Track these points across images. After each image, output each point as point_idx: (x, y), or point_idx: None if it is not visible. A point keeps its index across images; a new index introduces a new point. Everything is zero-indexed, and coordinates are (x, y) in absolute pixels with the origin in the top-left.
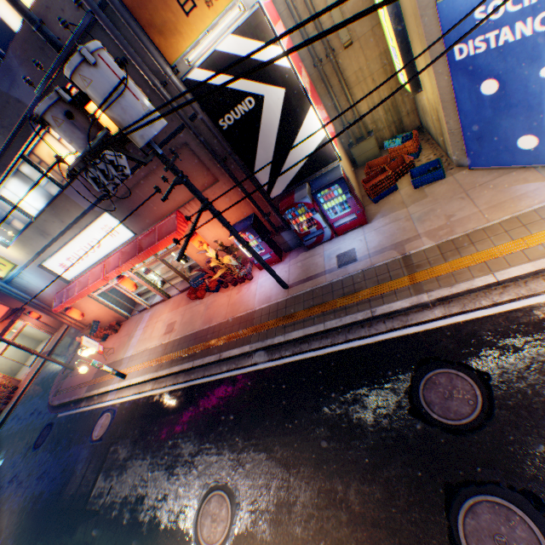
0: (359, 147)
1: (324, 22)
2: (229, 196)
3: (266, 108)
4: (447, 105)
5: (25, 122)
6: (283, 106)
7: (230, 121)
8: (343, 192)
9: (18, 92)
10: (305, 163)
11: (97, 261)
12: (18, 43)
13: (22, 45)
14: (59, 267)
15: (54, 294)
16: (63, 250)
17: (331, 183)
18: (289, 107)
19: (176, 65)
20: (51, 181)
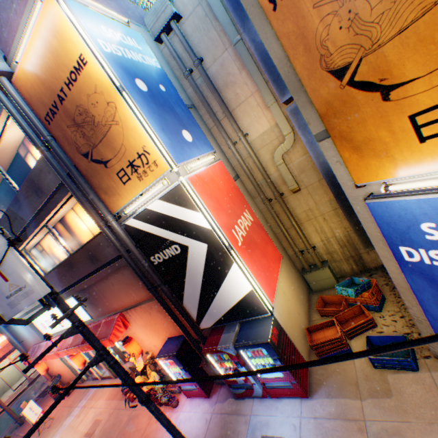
0: (313, 274)
1: (272, 172)
2: (164, 312)
3: (191, 255)
4: (405, 290)
5: (25, 230)
6: (206, 256)
7: (160, 258)
8: (271, 355)
9: (22, 213)
10: (232, 306)
11: (65, 328)
12: (24, 186)
13: (27, 188)
14: (40, 324)
15: (34, 343)
16: (44, 313)
17: (256, 343)
18: (213, 258)
19: (120, 212)
20: (48, 262)
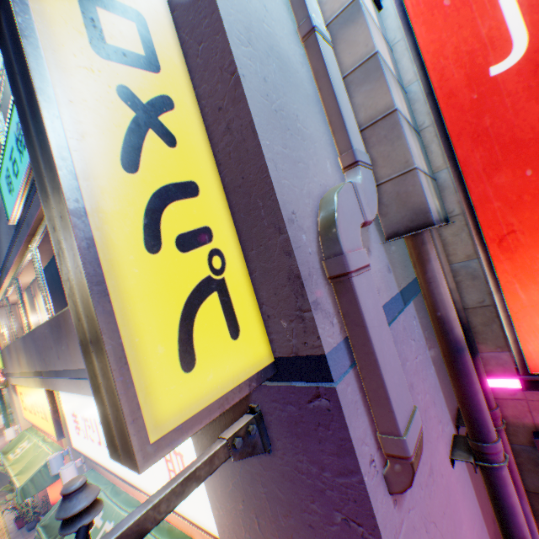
0: None
1: None
2: None
3: None
4: None
5: None
6: None
7: None
8: None
9: None
10: None
11: None
12: None
13: None
14: None
15: None
16: None
17: None
18: None
19: None
20: None
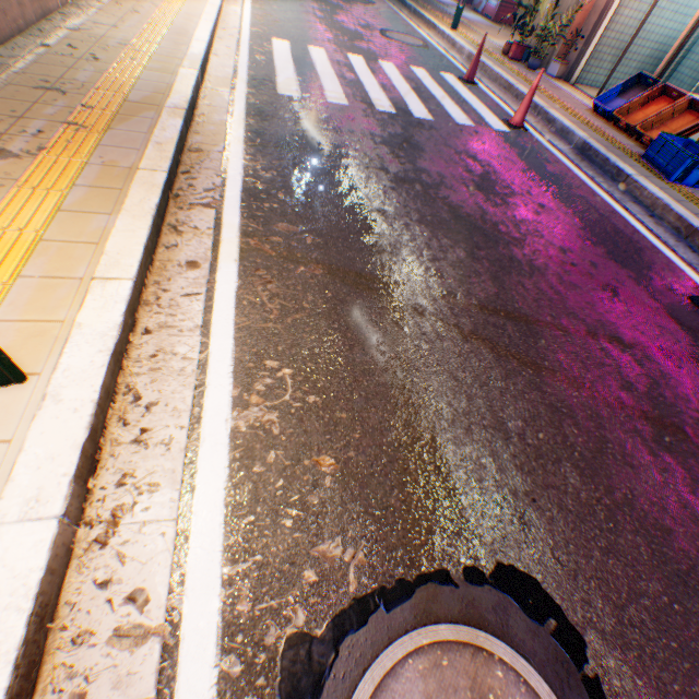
0: None
1: None
2: None
3: None
4: None
5: None
6: None
7: None
8: None
9: None
10: None
11: None
12: None
13: None
14: None
15: None
16: None
17: None
18: None
19: None
20: None
